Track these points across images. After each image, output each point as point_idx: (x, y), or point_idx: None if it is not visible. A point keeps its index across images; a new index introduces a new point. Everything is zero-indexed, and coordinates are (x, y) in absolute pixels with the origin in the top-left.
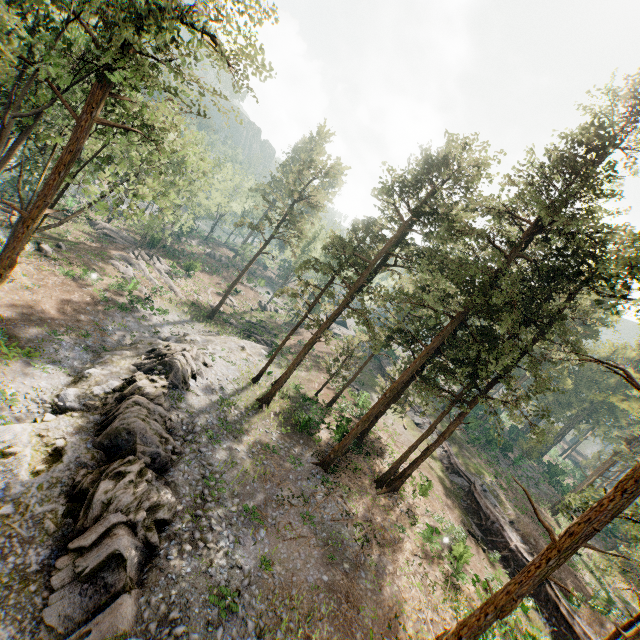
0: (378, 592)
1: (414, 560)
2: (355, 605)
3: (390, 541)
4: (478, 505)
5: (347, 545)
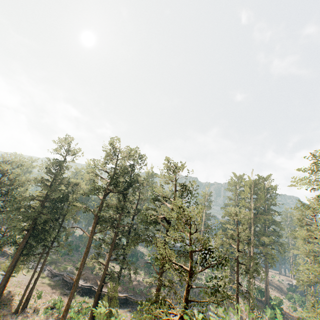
0: None
1: None
2: None
3: None
4: (66, 281)
5: None
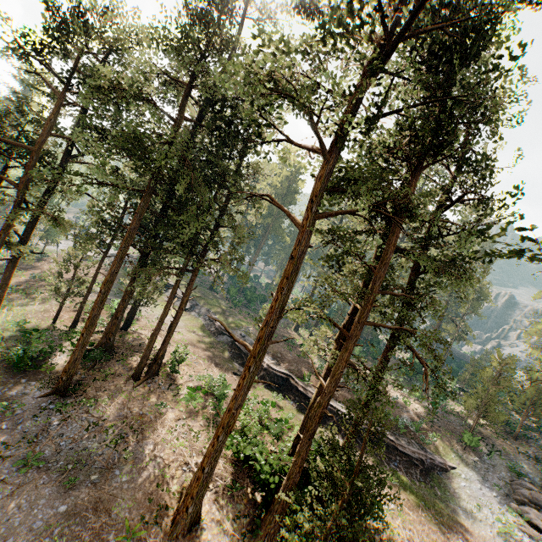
0: (137, 478)
1: (178, 425)
2: (106, 510)
3: (149, 423)
4: (240, 350)
5: (95, 456)
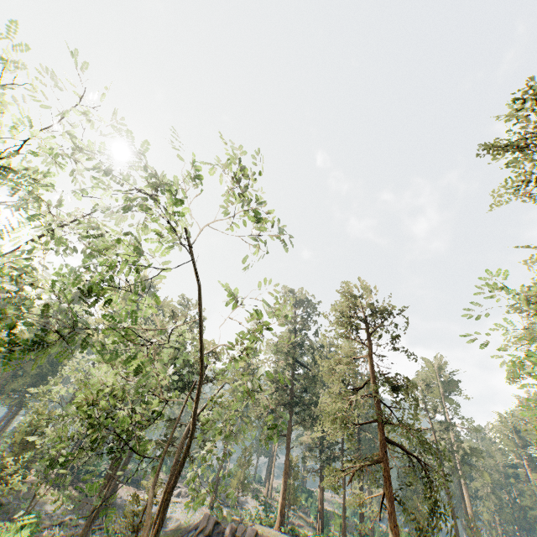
0: None
1: None
2: None
3: None
4: None
5: None
